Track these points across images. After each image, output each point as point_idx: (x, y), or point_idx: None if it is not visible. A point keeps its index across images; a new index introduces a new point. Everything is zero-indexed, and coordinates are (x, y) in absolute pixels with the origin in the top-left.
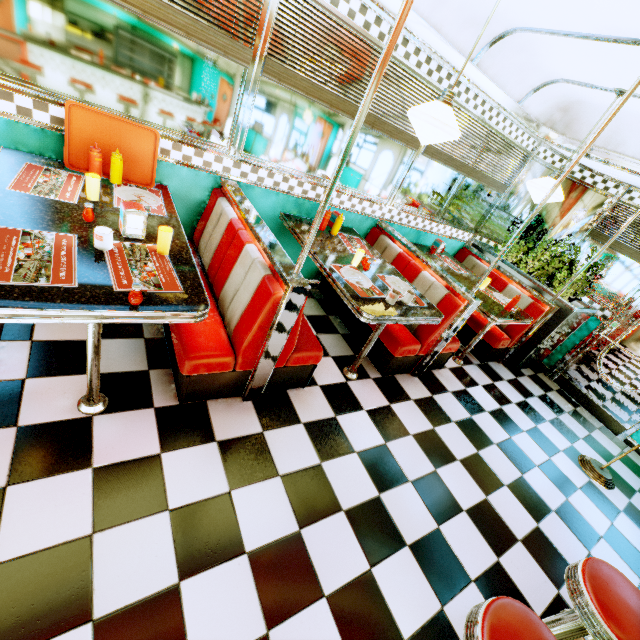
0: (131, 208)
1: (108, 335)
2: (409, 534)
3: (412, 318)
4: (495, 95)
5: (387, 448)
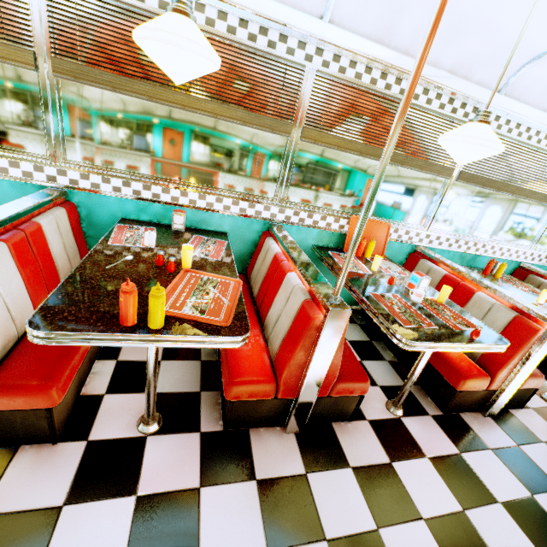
0: (423, 275)
1: (366, 358)
2: None
3: None
4: None
5: None
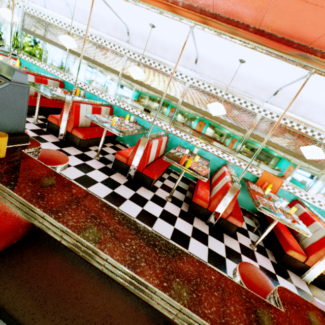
0: (285, 200)
1: (250, 231)
2: None
3: None
4: None
5: None
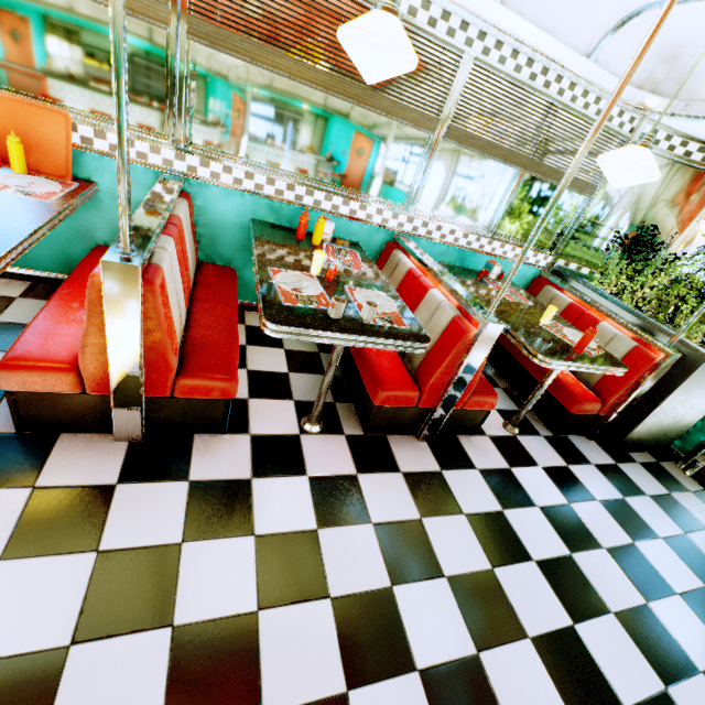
0: None
1: None
2: (277, 694)
3: (361, 338)
4: (543, 46)
5: (316, 537)
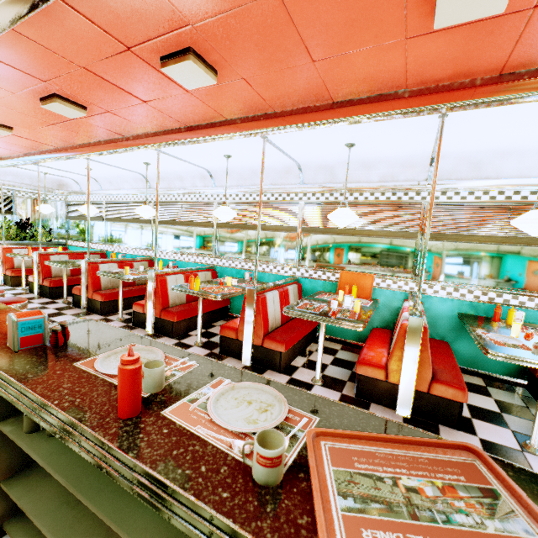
0: (347, 295)
1: (336, 365)
2: None
3: None
4: None
5: None
